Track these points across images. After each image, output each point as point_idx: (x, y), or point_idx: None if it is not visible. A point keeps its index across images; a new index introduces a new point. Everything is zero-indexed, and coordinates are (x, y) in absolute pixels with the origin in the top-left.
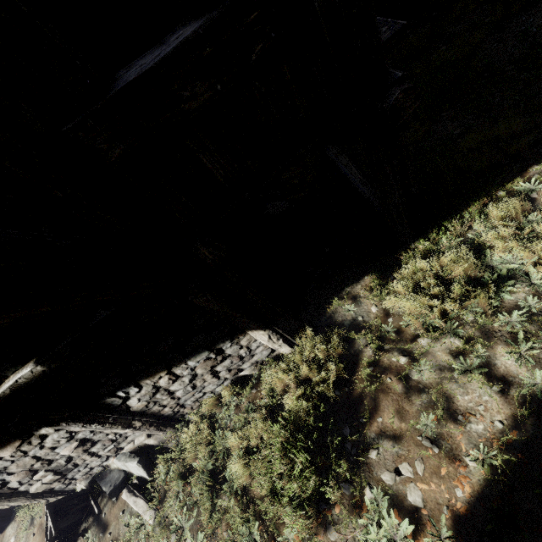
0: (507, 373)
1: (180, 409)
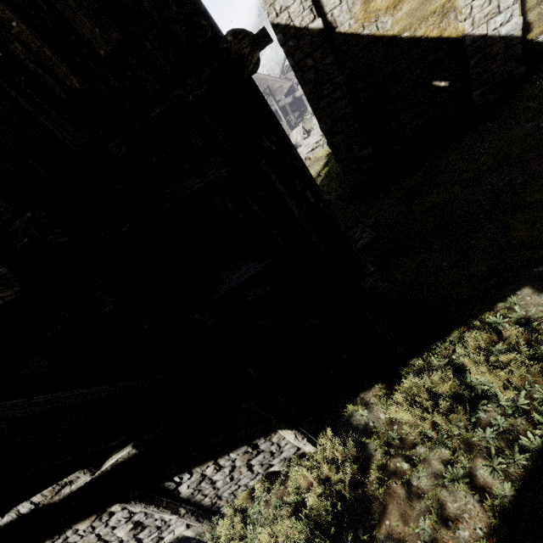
0: (485, 483)
1: (218, 500)
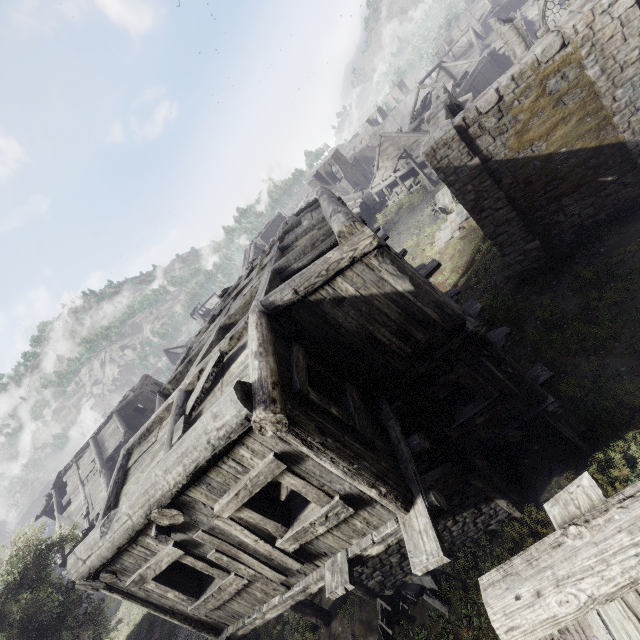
0: None
1: (452, 546)
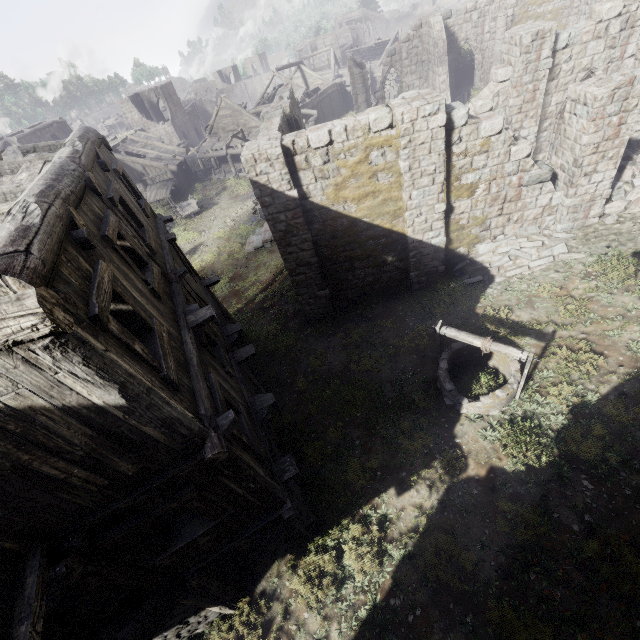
0: None
1: None
